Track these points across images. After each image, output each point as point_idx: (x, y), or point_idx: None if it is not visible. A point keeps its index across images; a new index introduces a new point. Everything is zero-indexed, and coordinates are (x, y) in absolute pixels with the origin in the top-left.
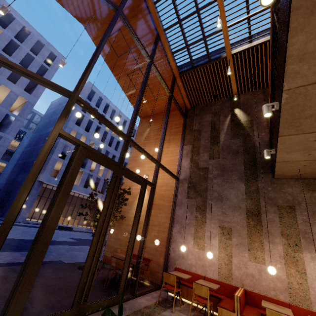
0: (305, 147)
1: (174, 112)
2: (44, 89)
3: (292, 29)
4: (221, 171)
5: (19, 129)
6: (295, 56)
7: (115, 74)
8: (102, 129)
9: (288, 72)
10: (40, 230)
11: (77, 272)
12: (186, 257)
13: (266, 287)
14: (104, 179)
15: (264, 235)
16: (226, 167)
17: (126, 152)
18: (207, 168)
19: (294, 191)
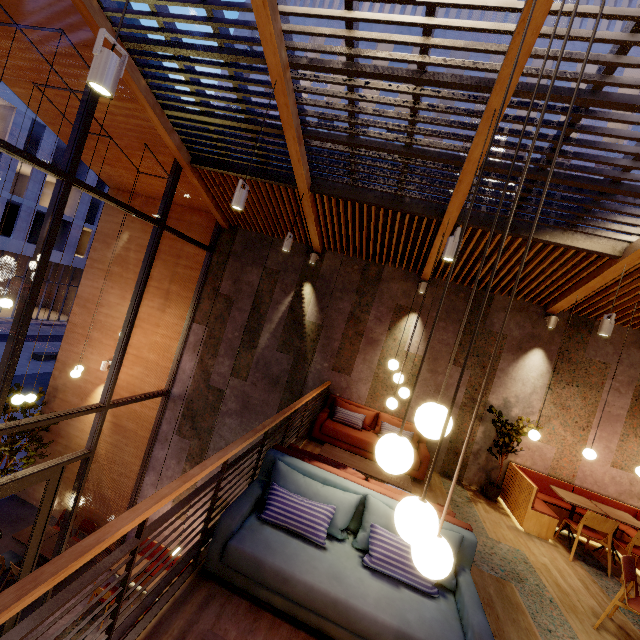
0: None
1: (191, 216)
2: None
3: None
4: (242, 407)
5: None
6: None
7: None
8: None
9: None
10: None
11: None
12: None
13: None
14: None
15: None
16: (252, 403)
17: None
18: (222, 392)
19: None
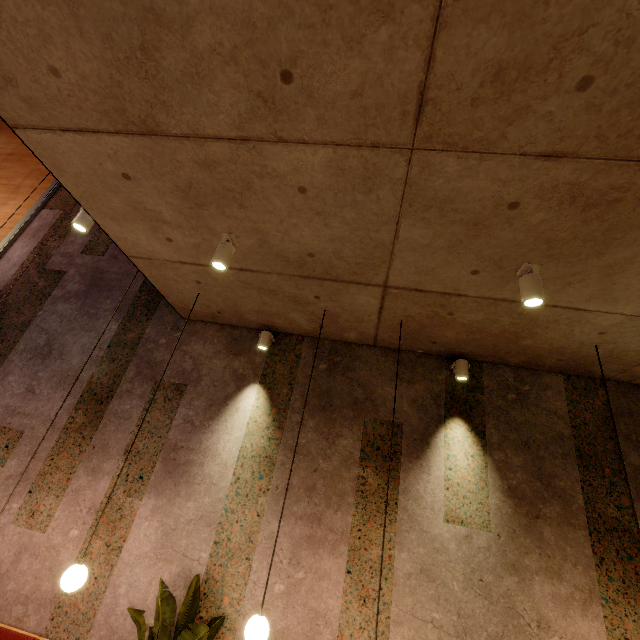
0: (132, 204)
1: None
2: None
3: None
4: (89, 286)
5: None
6: None
7: None
8: None
9: None
10: None
11: None
12: None
13: (13, 595)
14: None
15: (88, 453)
16: (106, 279)
17: None
18: (62, 273)
19: (205, 352)
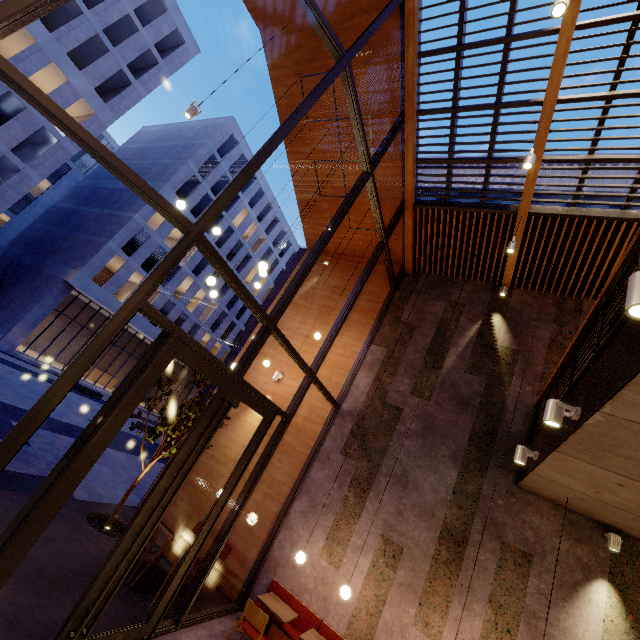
0: (596, 482)
1: (377, 265)
2: (136, 102)
3: None
4: (424, 428)
5: (59, 165)
6: None
7: (290, 151)
8: (226, 222)
9: (622, 397)
10: (39, 497)
11: (84, 530)
12: (300, 568)
13: None
14: None
15: (458, 588)
16: (437, 424)
17: (257, 353)
18: (399, 410)
19: (543, 526)
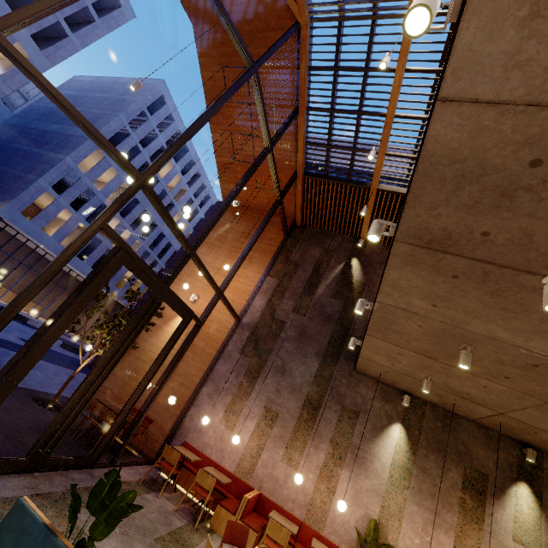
0: (390, 355)
1: (275, 218)
2: (72, 53)
3: (389, 265)
4: (299, 335)
5: None
6: (389, 282)
7: (213, 122)
8: None
9: (382, 290)
10: (27, 348)
11: (32, 406)
12: (205, 432)
13: (287, 497)
14: (129, 278)
15: (312, 436)
16: (308, 332)
17: (181, 270)
18: (283, 323)
19: (368, 394)
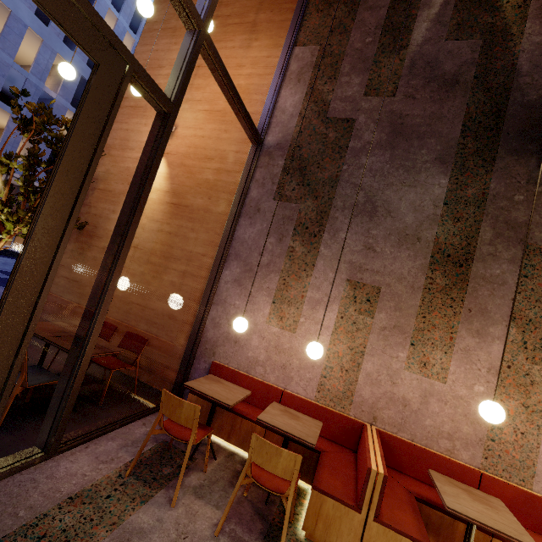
0: None
1: None
2: None
3: None
4: (391, 134)
5: None
6: None
7: None
8: None
9: None
10: None
11: None
12: (244, 342)
13: (433, 430)
14: (12, 88)
15: (464, 315)
16: (410, 124)
17: None
18: (350, 121)
19: None
